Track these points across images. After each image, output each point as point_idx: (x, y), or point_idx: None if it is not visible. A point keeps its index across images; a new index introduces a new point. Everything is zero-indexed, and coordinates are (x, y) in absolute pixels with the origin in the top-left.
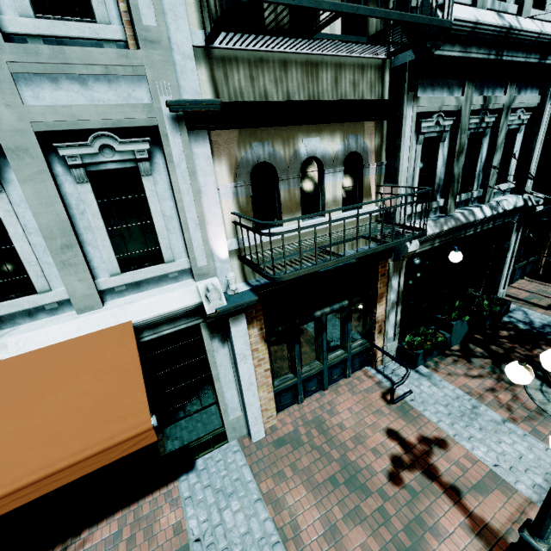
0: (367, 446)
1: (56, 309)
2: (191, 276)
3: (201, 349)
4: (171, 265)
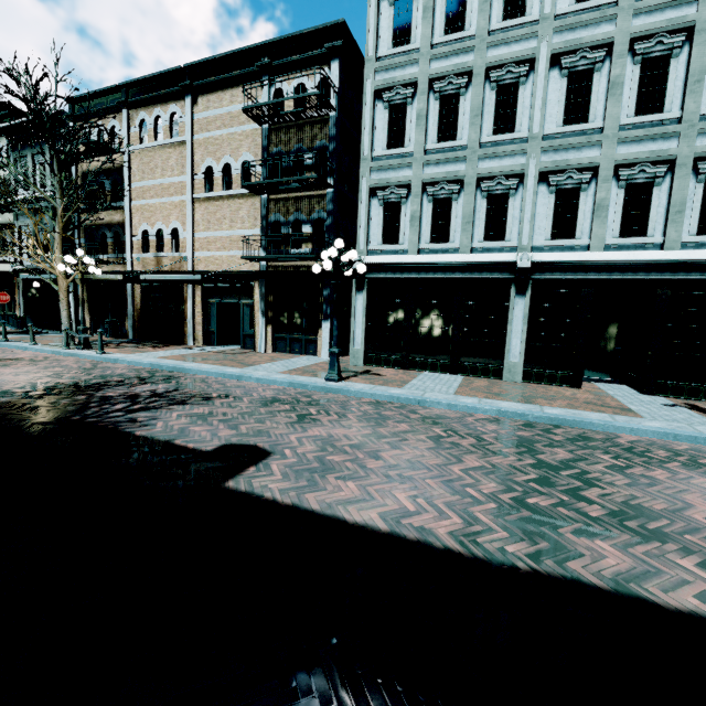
0: None
1: None
2: None
3: None
4: None
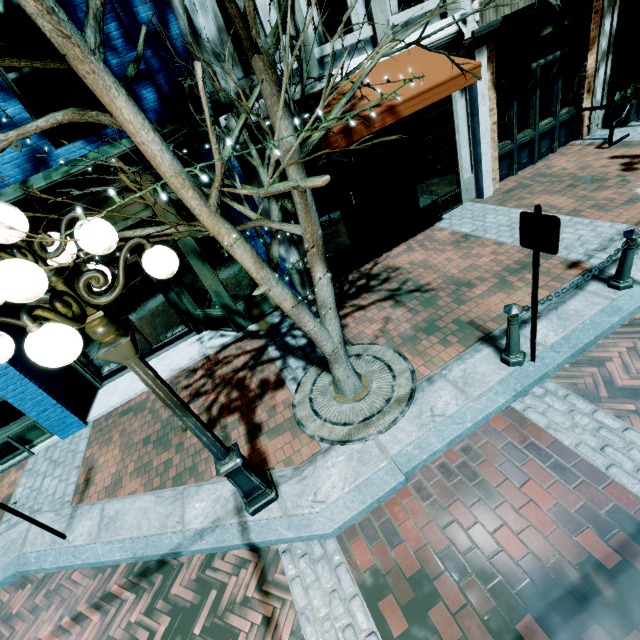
0: (594, 168)
1: (361, 50)
2: (439, 19)
3: (447, 97)
4: (430, 3)
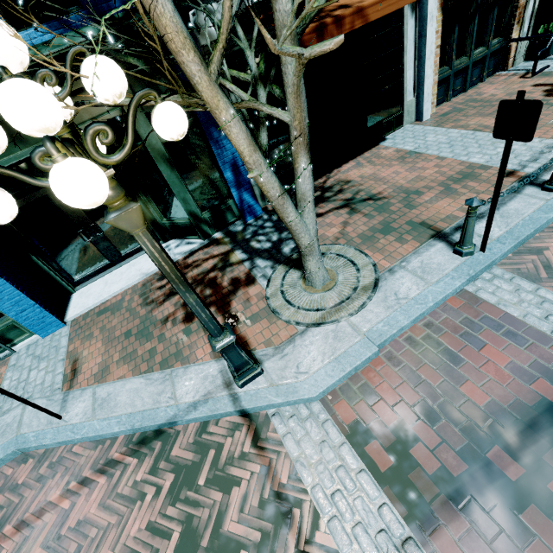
0: None
1: None
2: None
3: (399, 15)
4: None
